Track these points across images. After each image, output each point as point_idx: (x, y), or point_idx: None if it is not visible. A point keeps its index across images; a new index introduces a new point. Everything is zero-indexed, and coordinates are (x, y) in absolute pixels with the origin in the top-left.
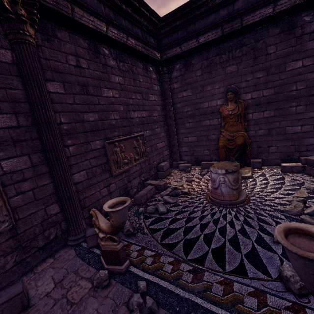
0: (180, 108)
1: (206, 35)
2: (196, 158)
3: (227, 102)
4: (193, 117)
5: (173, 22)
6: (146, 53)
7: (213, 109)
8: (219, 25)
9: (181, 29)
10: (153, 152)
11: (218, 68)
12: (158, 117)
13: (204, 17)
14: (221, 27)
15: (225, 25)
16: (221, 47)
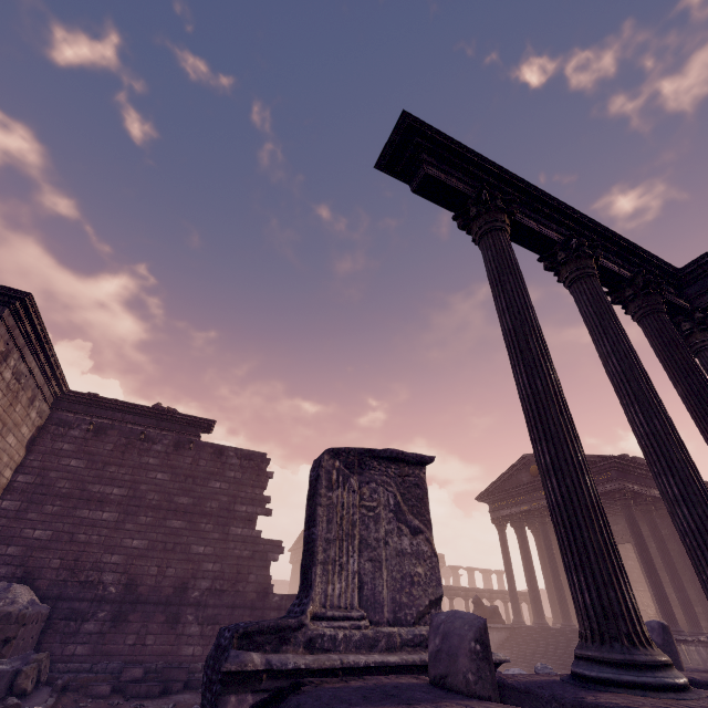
0: None
1: None
2: None
3: None
4: None
5: None
6: None
7: None
8: None
9: None
10: None
11: None
12: None
13: None
14: None
15: None
16: None
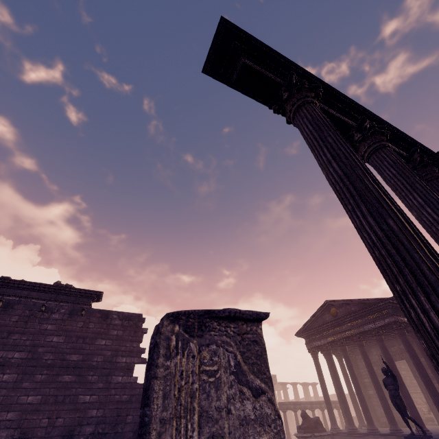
0: None
1: None
2: None
3: None
4: None
5: None
6: None
7: None
8: None
9: None
10: None
11: None
12: None
13: None
14: None
15: None
16: None
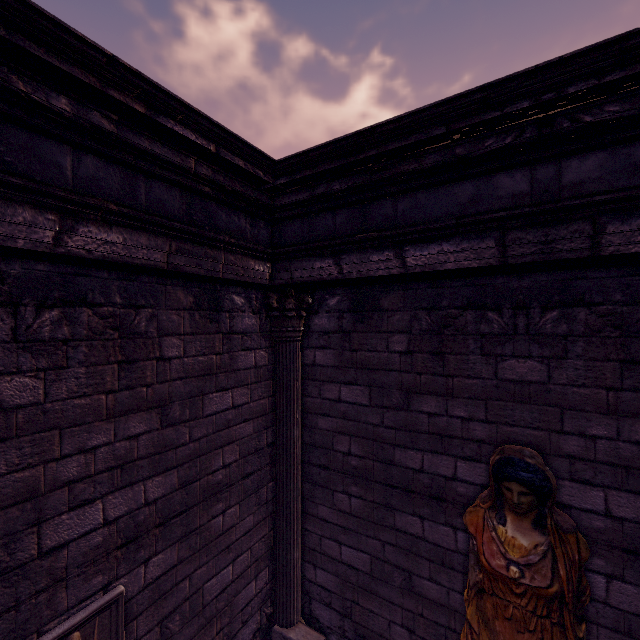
0: (325, 432)
1: (436, 248)
2: (358, 633)
3: (502, 505)
4: (363, 483)
5: (322, 182)
6: (202, 269)
7: (440, 485)
8: (489, 225)
9: (348, 206)
10: (175, 636)
11: (468, 351)
12: (236, 464)
13: (432, 185)
14: (497, 233)
15: (519, 233)
16: (487, 283)
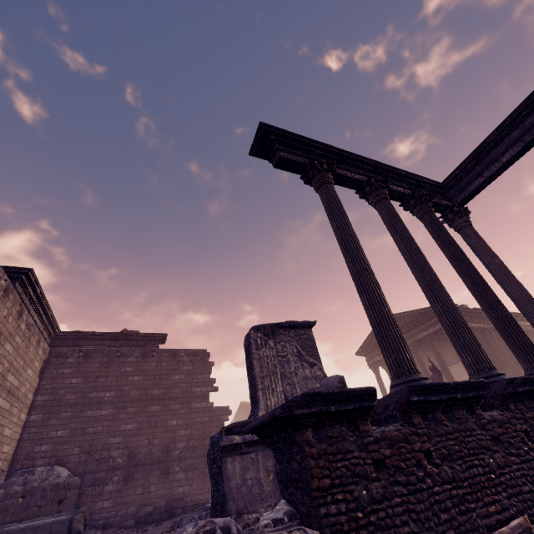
0: None
1: None
2: None
3: None
4: None
5: None
6: None
7: None
8: None
9: None
10: None
11: None
12: None
13: None
14: None
15: None
16: None
